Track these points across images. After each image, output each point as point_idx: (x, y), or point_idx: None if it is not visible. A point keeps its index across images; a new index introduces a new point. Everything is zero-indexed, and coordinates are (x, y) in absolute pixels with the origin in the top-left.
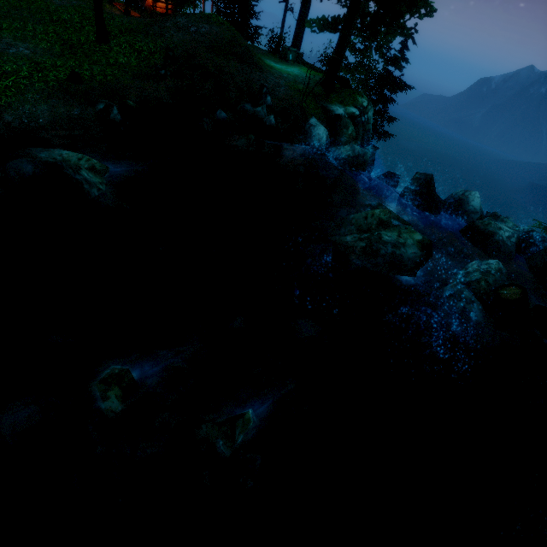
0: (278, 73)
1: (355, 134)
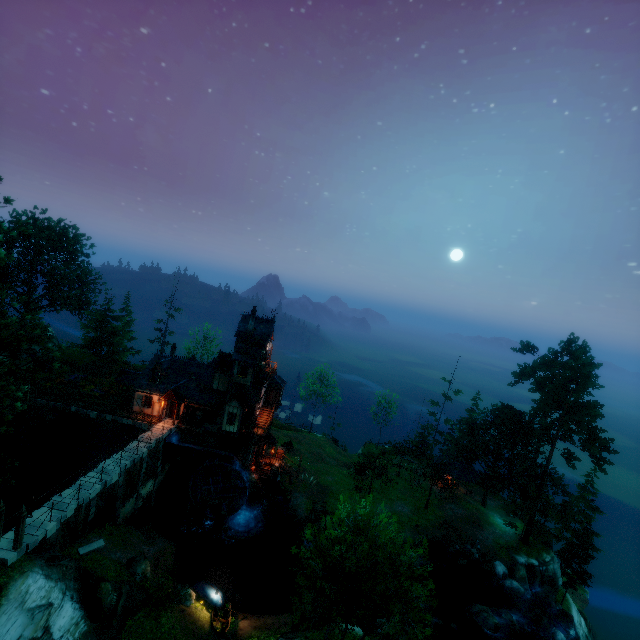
0: (493, 529)
1: (524, 576)
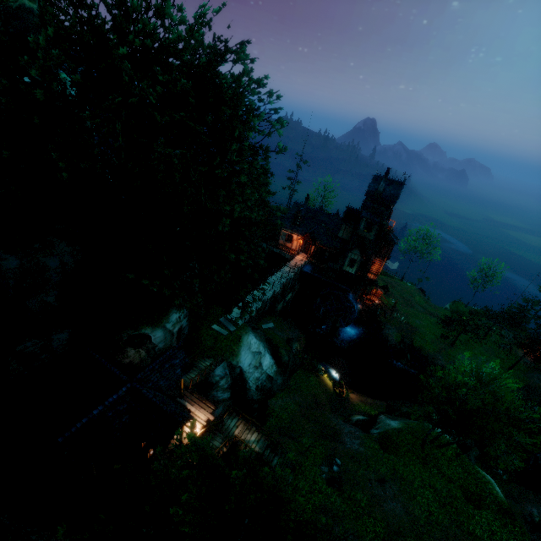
0: None
1: None
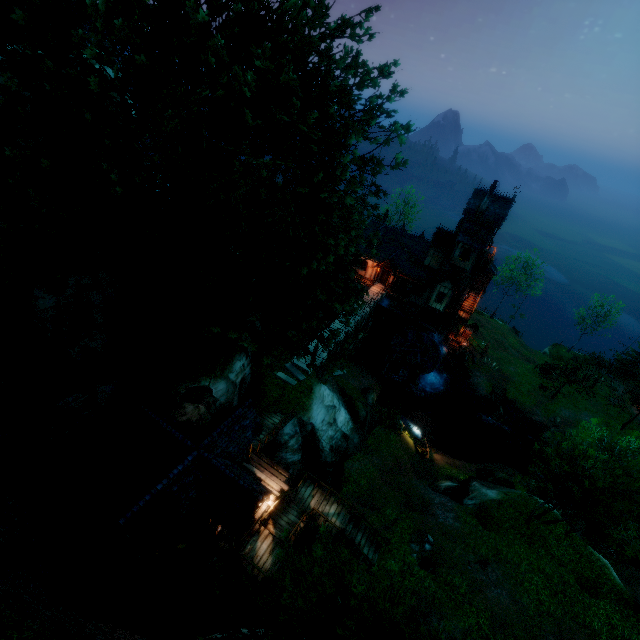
0: None
1: None
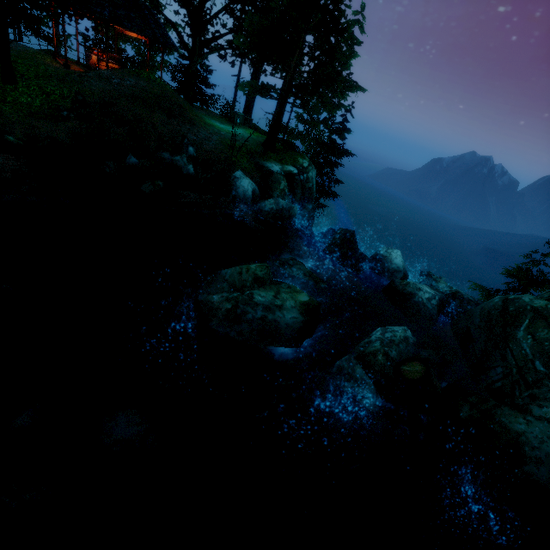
0: (215, 130)
1: (288, 190)
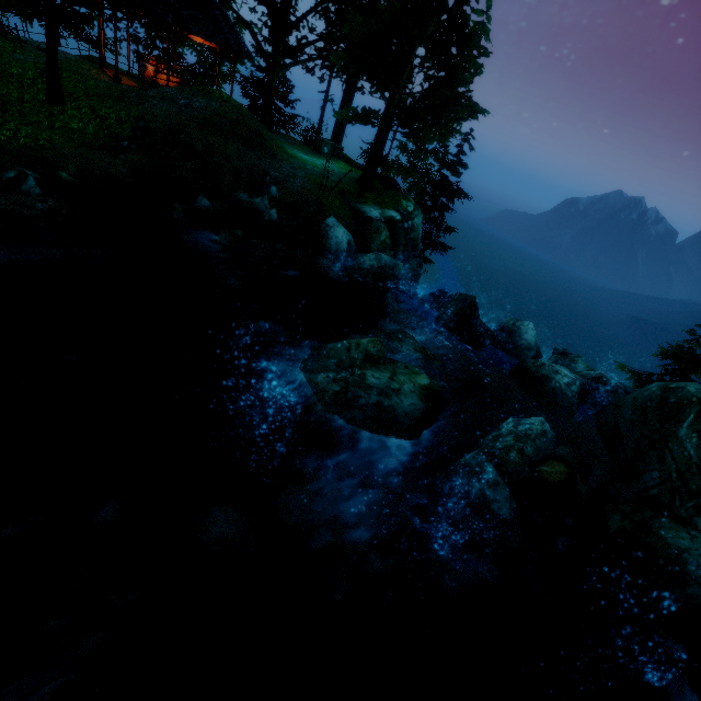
0: (300, 163)
1: (390, 241)
